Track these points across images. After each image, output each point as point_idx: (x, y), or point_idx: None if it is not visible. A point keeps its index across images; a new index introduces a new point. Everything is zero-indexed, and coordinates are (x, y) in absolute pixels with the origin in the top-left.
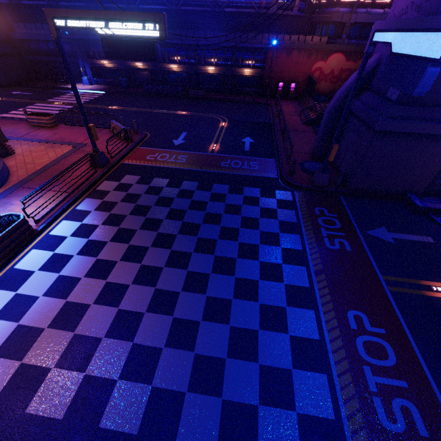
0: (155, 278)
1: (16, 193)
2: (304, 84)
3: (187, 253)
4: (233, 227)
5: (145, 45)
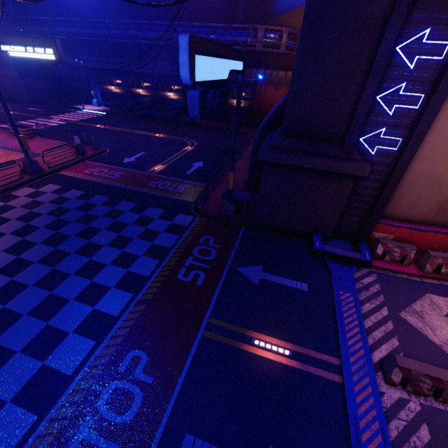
0: None
1: None
2: None
3: (30, 262)
4: (100, 244)
5: (45, 66)
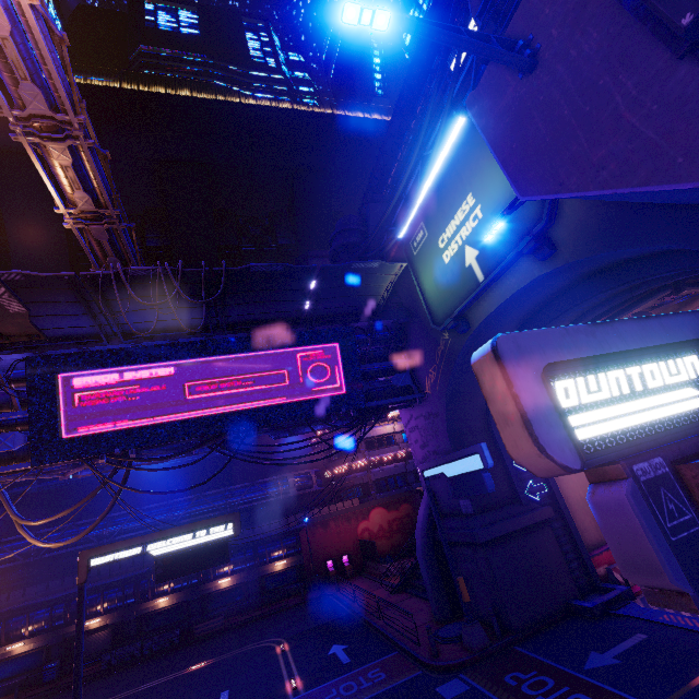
0: None
1: None
2: (357, 552)
3: None
4: None
5: (215, 548)
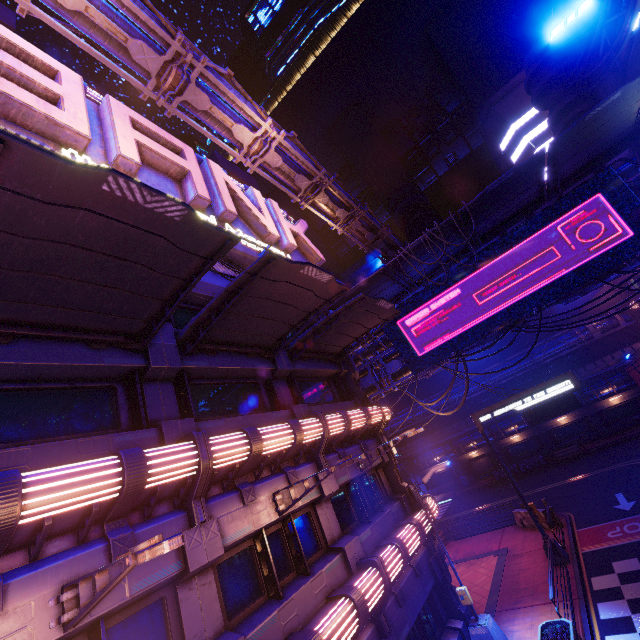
0: None
1: (500, 618)
2: None
3: None
4: None
5: (563, 399)
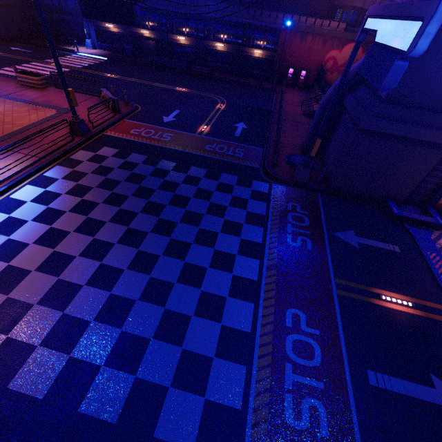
0: (103, 253)
1: None
2: (315, 73)
3: (144, 232)
4: (198, 212)
5: (123, 6)
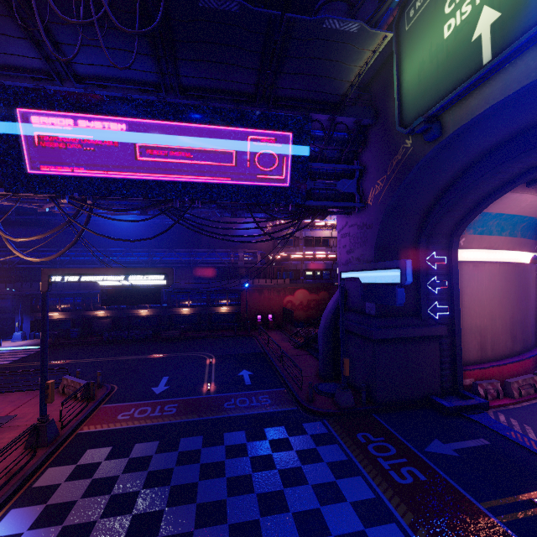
0: None
1: None
2: (280, 314)
3: None
4: (274, 490)
5: (150, 291)
